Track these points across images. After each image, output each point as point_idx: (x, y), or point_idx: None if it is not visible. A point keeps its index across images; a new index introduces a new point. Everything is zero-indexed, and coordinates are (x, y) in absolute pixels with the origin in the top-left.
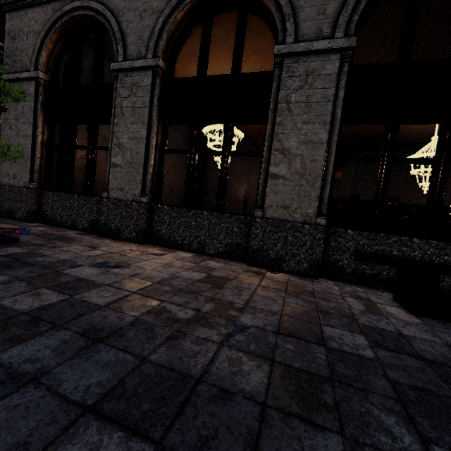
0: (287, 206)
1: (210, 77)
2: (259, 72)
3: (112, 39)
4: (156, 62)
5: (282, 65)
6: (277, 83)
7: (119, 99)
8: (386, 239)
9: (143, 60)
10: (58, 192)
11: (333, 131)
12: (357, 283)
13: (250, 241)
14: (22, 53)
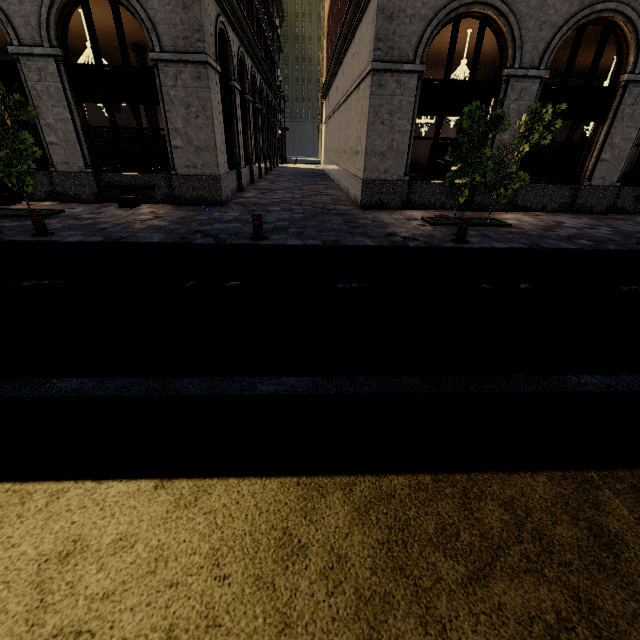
0: (604, 177)
1: (574, 86)
2: (607, 87)
3: (510, 44)
4: (546, 74)
5: (626, 87)
6: (619, 99)
7: (507, 102)
8: (639, 189)
9: (536, 71)
10: (420, 180)
11: (638, 132)
12: (620, 213)
13: (579, 200)
14: (403, 40)
